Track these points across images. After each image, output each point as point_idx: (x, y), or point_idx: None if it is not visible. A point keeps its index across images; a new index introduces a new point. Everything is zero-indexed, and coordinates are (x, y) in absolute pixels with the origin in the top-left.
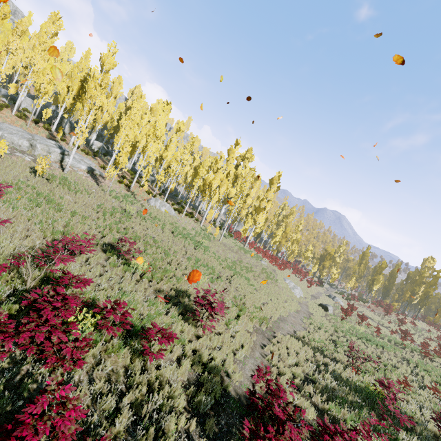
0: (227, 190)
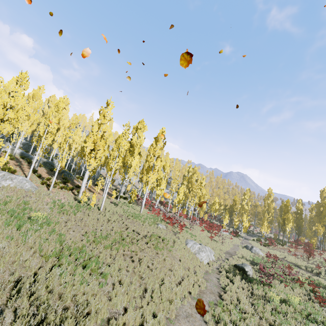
0: (125, 160)
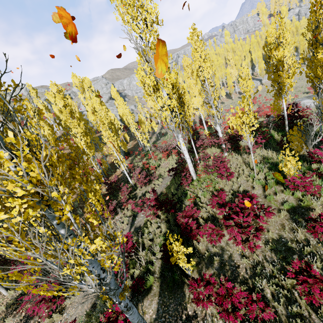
0: None
